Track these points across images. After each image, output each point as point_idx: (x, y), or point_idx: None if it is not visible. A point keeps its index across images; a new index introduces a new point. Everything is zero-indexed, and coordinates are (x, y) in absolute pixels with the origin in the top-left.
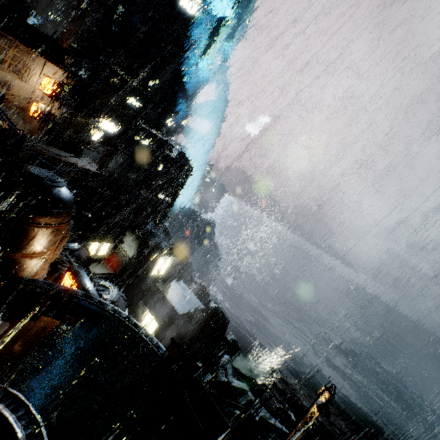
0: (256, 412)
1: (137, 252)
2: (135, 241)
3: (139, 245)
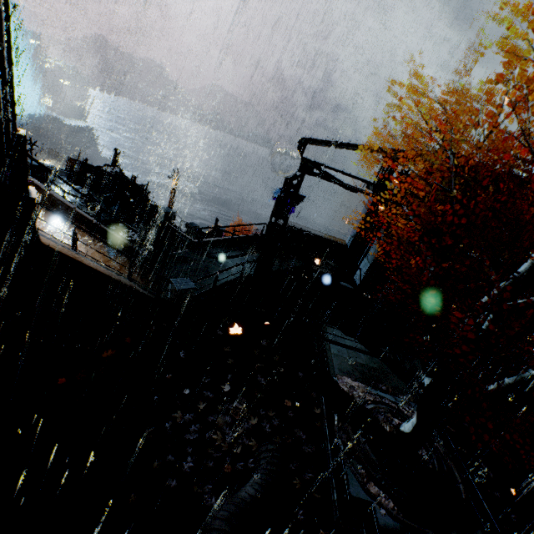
0: (114, 158)
1: None
2: None
3: None
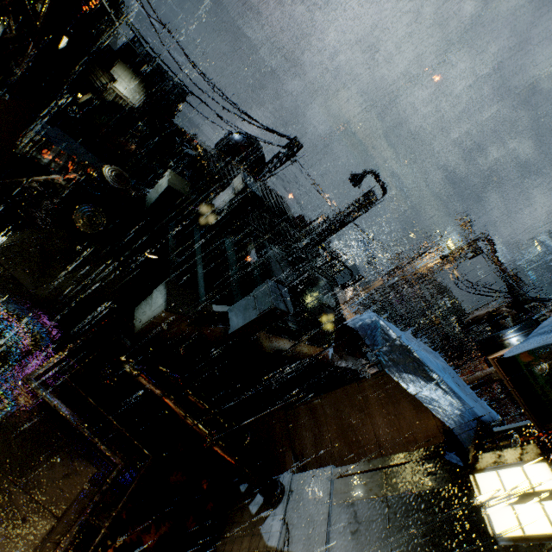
0: None
1: (146, 99)
2: (136, 81)
3: (148, 90)
